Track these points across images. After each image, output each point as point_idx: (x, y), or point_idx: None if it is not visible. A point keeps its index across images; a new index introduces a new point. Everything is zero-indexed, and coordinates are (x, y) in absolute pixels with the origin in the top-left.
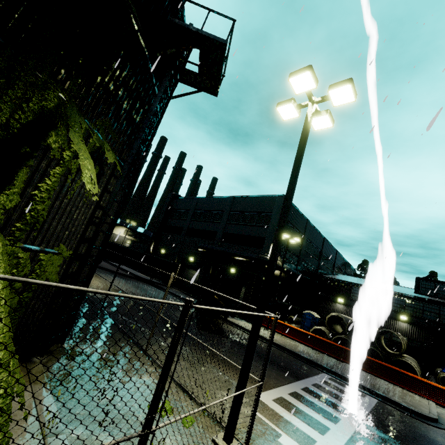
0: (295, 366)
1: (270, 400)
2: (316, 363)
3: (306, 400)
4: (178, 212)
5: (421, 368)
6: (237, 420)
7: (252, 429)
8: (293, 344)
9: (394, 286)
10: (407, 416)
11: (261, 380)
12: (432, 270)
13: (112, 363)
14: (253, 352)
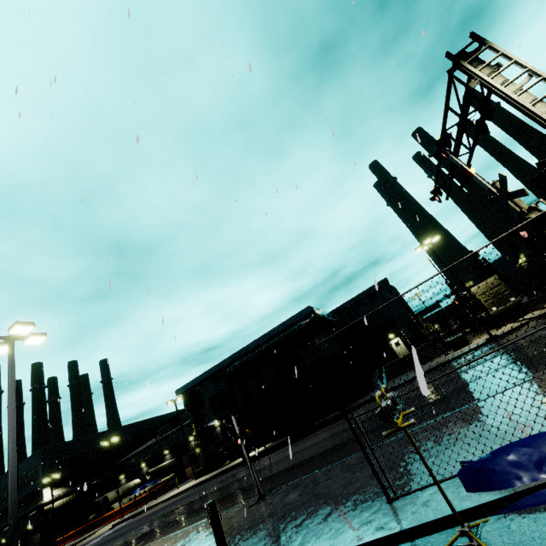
0: None
1: None
2: None
3: None
4: None
5: None
6: None
7: None
8: None
9: None
10: None
11: None
12: None
13: None
14: None
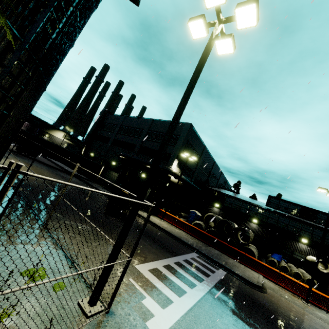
0: (174, 246)
1: (146, 270)
2: (190, 246)
3: (175, 271)
4: (108, 125)
5: (259, 253)
6: (103, 287)
7: (115, 295)
8: (178, 231)
9: (254, 200)
10: (243, 284)
11: (130, 257)
12: (279, 193)
13: (3, 233)
14: (127, 233)
